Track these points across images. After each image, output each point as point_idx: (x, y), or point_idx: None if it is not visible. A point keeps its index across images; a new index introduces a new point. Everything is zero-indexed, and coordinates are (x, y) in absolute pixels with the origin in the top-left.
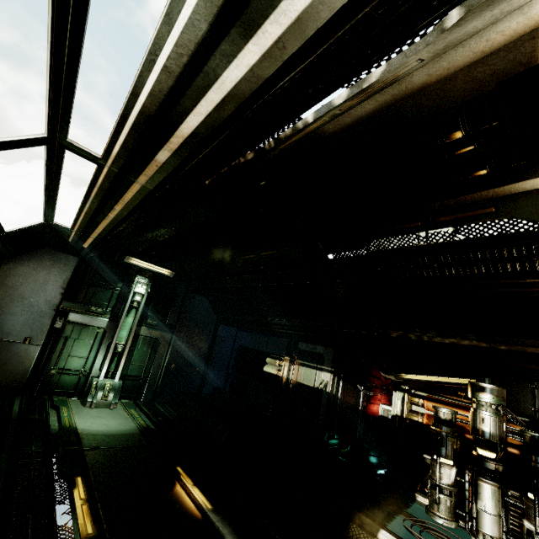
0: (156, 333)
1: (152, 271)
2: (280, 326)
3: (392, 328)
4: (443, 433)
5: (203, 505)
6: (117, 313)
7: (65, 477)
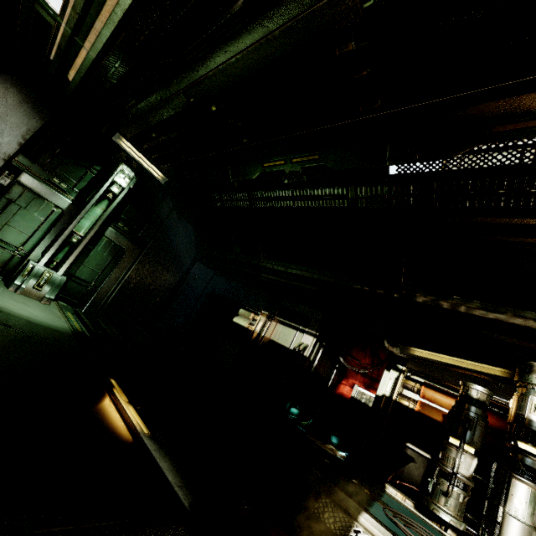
0: (124, 241)
1: (141, 166)
2: (273, 271)
3: (421, 290)
4: (473, 414)
5: (137, 427)
6: (84, 199)
7: None
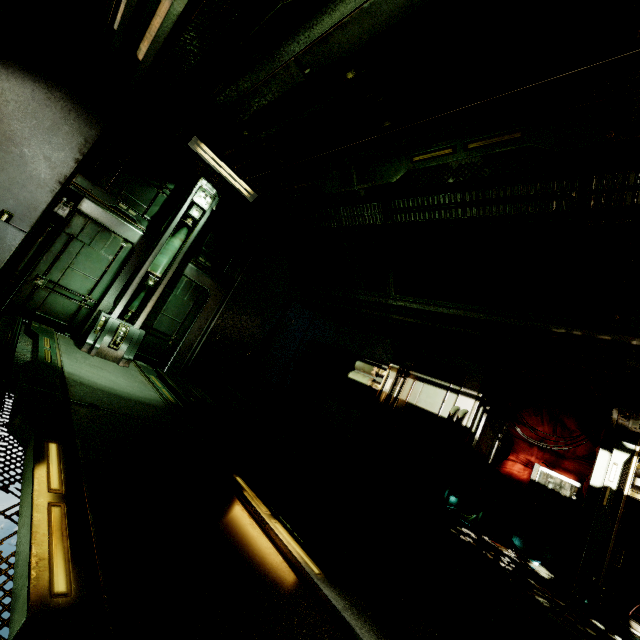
0: (206, 280)
1: (224, 180)
2: (411, 311)
3: None
4: None
5: (303, 564)
6: (157, 229)
7: (22, 437)
